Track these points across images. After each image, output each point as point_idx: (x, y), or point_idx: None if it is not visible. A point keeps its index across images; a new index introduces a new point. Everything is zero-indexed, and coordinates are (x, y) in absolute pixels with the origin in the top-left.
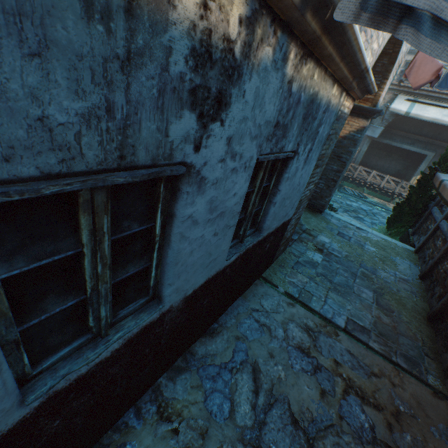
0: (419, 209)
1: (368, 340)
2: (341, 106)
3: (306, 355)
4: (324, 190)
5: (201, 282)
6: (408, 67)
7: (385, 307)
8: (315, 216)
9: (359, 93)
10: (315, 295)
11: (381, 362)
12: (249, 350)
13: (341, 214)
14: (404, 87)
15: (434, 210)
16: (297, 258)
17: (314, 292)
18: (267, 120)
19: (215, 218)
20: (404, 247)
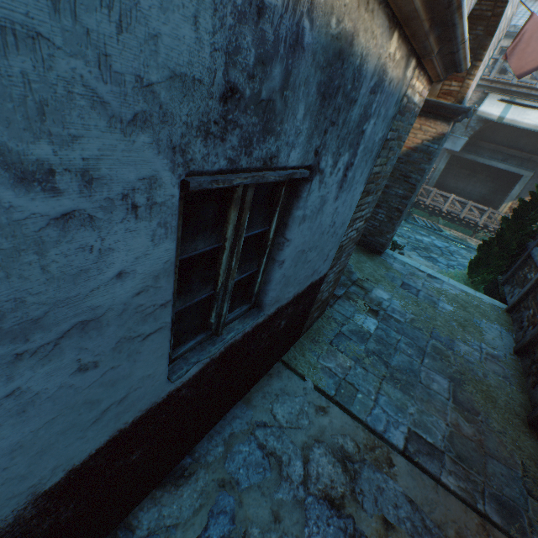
0: (514, 250)
1: (440, 471)
2: (409, 88)
3: (337, 512)
4: (385, 223)
5: (95, 446)
6: (512, 43)
7: (466, 406)
8: (371, 259)
9: (440, 66)
10: (361, 389)
11: (459, 515)
12: (239, 509)
13: (409, 253)
14: (497, 82)
15: (535, 252)
16: (339, 327)
17: (360, 385)
18: (176, 69)
19: (55, 342)
20: (493, 303)
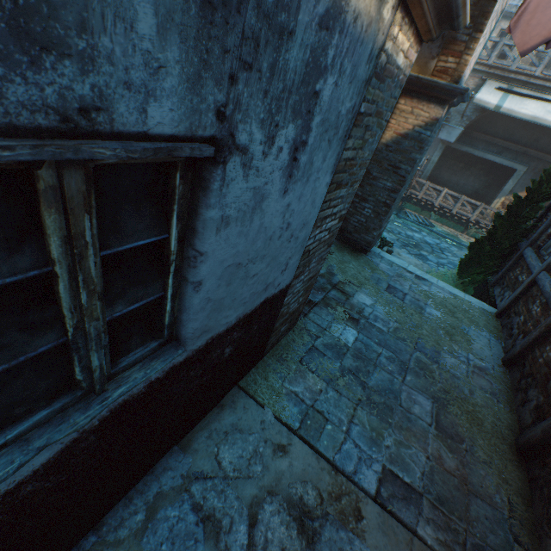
0: (506, 249)
1: (416, 521)
2: (388, 40)
3: None
4: (371, 218)
5: None
6: (517, 13)
7: (450, 432)
8: (356, 259)
9: (432, 14)
10: (331, 419)
11: None
12: None
13: (398, 250)
14: (496, 68)
15: (528, 253)
16: (312, 340)
17: (331, 414)
18: None
19: None
20: (482, 307)
